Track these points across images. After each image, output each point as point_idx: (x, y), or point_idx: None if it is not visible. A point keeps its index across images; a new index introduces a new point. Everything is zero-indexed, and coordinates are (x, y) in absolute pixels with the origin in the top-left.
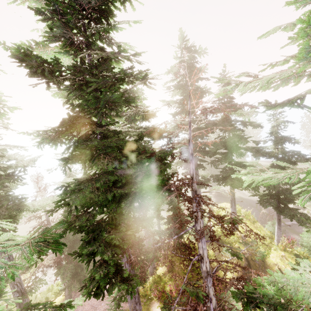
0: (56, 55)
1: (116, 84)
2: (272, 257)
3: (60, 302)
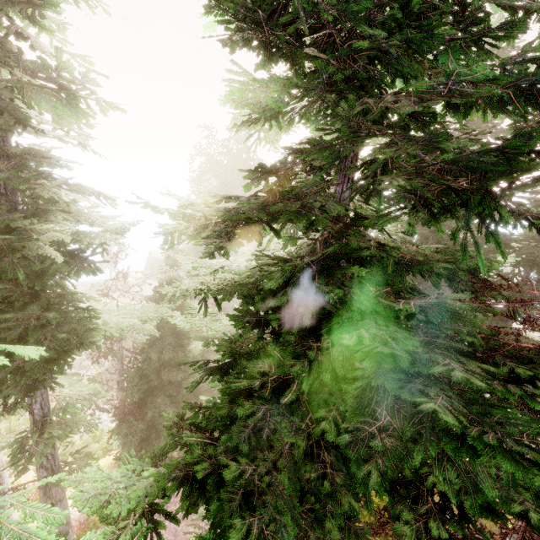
0: None
1: None
2: None
3: (108, 466)
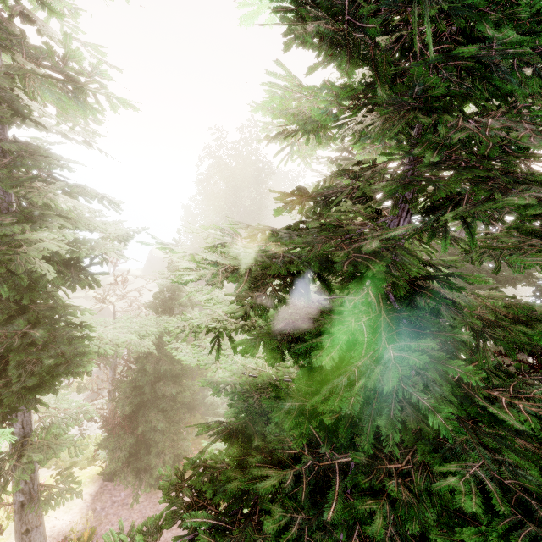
0: None
1: None
2: None
3: (93, 478)
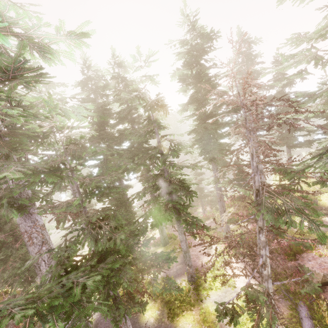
0: (182, 71)
1: (215, 80)
2: (326, 199)
3: None
